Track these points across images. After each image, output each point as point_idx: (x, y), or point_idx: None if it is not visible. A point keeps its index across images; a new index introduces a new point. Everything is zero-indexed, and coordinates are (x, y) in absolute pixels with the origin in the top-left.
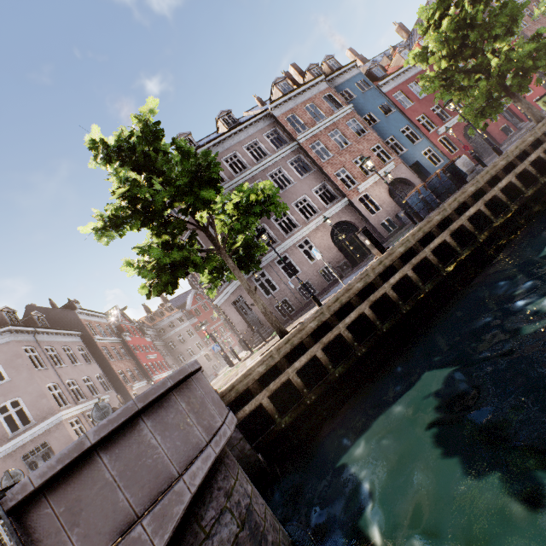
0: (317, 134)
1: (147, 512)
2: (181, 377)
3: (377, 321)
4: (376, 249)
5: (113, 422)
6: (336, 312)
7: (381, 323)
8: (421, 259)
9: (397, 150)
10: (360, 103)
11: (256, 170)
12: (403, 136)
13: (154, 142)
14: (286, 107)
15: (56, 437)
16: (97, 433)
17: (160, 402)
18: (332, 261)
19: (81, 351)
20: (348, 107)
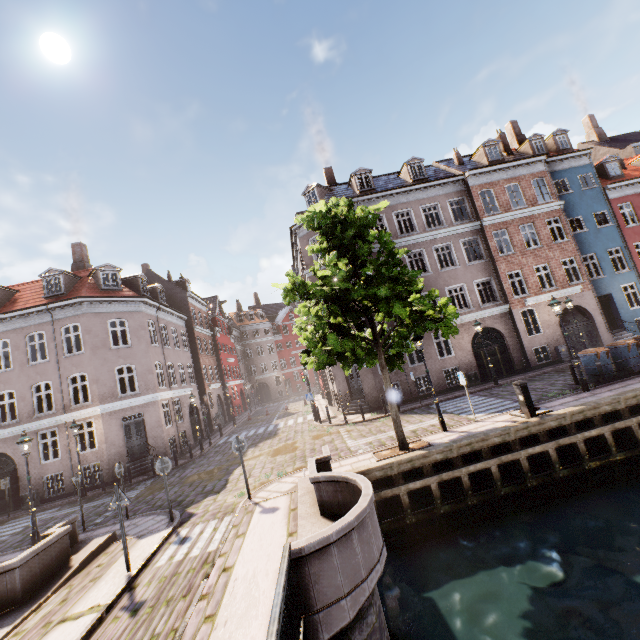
0: (507, 222)
1: (349, 593)
2: (371, 504)
3: (499, 481)
4: (527, 409)
5: (343, 530)
6: (463, 454)
7: (502, 485)
8: (569, 443)
9: (593, 272)
10: (573, 201)
11: (423, 237)
12: (607, 259)
13: (364, 230)
14: (485, 178)
15: (150, 412)
16: (336, 535)
17: (362, 522)
18: (462, 365)
19: (182, 336)
20: (557, 203)
